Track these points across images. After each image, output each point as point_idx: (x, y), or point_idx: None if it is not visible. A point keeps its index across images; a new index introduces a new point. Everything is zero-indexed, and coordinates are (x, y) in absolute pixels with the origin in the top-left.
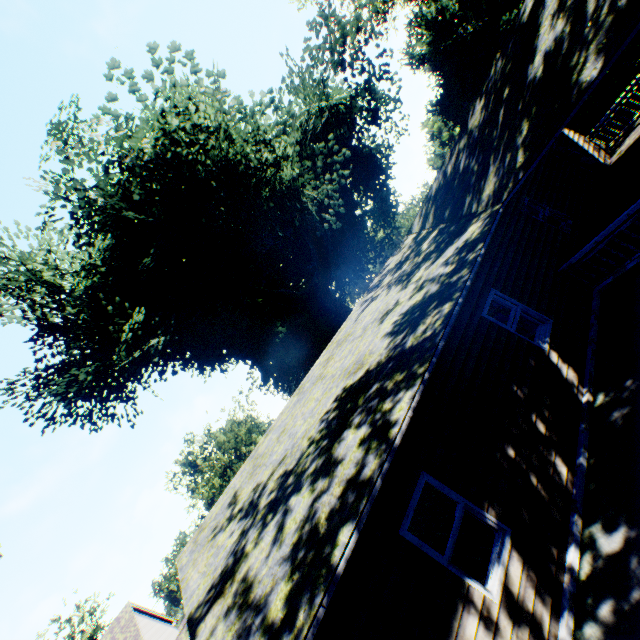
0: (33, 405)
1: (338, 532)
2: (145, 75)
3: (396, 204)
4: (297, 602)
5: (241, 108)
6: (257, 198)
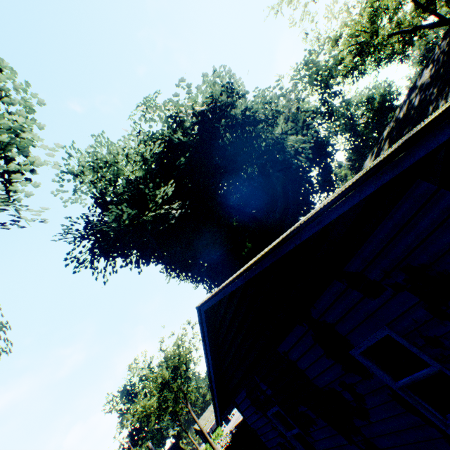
0: (74, 249)
1: None
2: (197, 87)
3: (335, 178)
4: None
5: None
6: (256, 139)
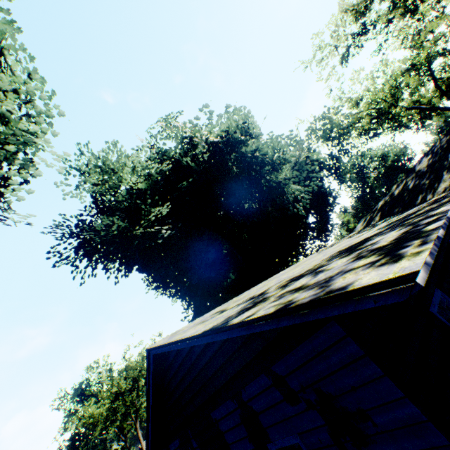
0: (60, 244)
1: (421, 229)
2: (218, 115)
3: (331, 229)
4: (399, 246)
5: (261, 144)
6: (260, 179)
